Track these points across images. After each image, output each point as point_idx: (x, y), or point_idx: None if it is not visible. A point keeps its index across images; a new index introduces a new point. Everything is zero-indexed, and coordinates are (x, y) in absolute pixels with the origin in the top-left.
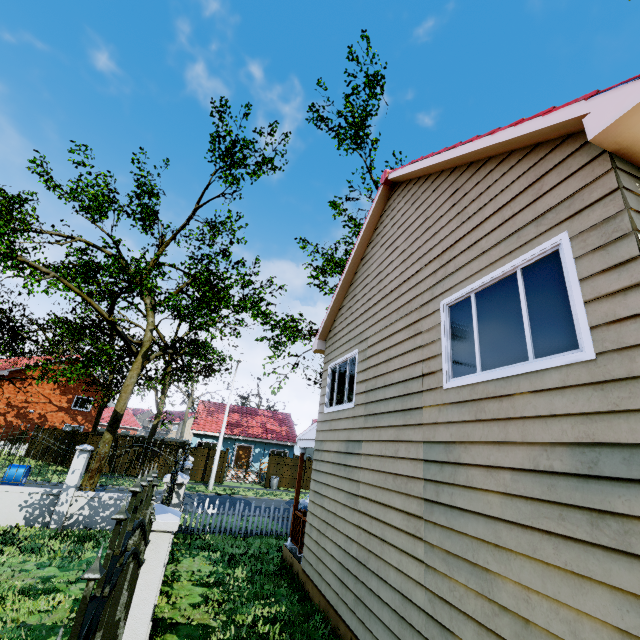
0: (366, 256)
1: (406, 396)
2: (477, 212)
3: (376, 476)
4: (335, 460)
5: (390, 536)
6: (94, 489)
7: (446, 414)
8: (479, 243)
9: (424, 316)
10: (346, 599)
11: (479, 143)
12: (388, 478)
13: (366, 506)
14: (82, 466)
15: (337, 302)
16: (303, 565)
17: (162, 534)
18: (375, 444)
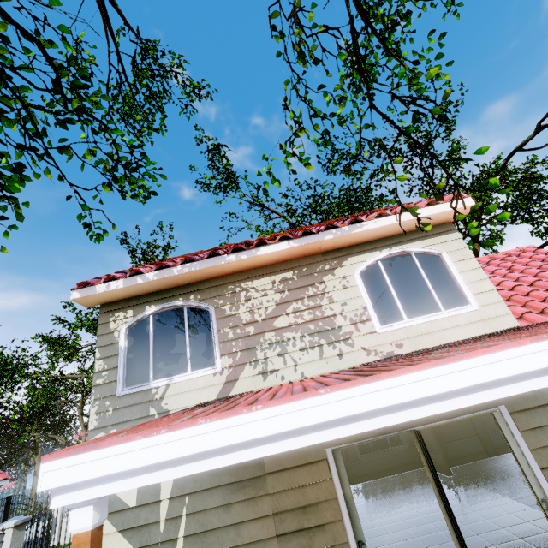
0: None
1: None
2: None
3: None
4: None
5: None
6: None
7: None
8: None
9: None
10: None
11: None
12: None
13: None
14: None
15: None
16: None
17: (10, 529)
18: None
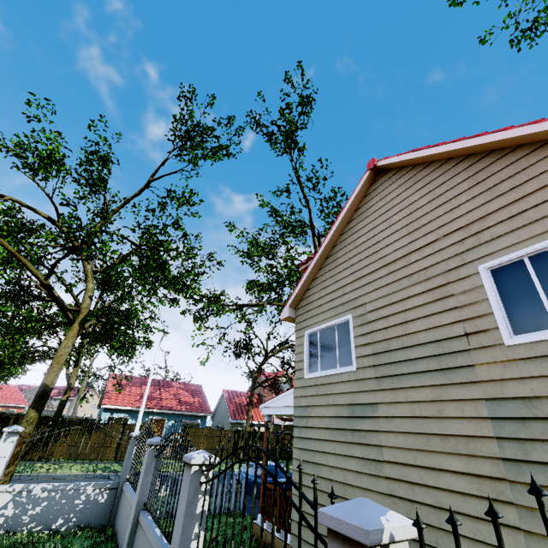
0: (347, 231)
1: (443, 355)
2: (513, 189)
3: (410, 438)
4: (333, 425)
5: (451, 503)
6: (9, 480)
7: (517, 370)
8: (524, 214)
9: (455, 280)
10: None
11: (516, 131)
12: (432, 440)
13: (399, 472)
14: (9, 452)
15: (312, 273)
16: (294, 545)
17: (400, 545)
18: (401, 405)
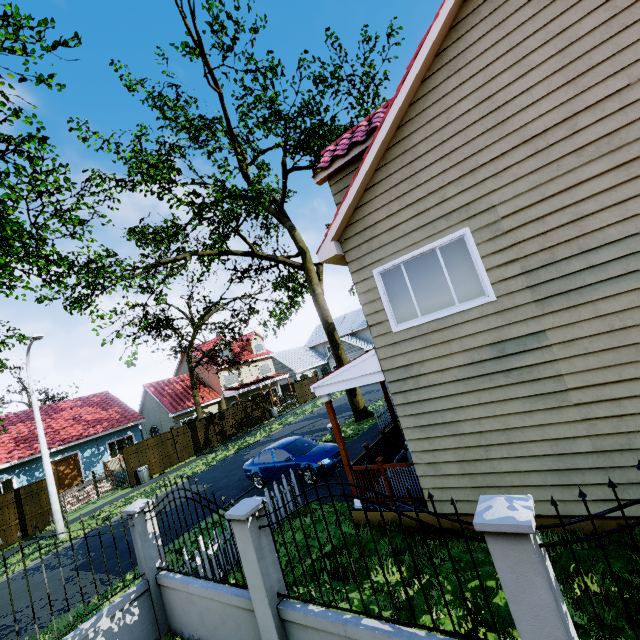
0: (426, 96)
1: None
2: None
3: (609, 355)
4: (470, 374)
5: None
6: None
7: None
8: None
9: None
10: (590, 496)
11: None
12: None
13: (596, 393)
14: None
15: (367, 177)
16: (437, 509)
17: None
18: (588, 323)
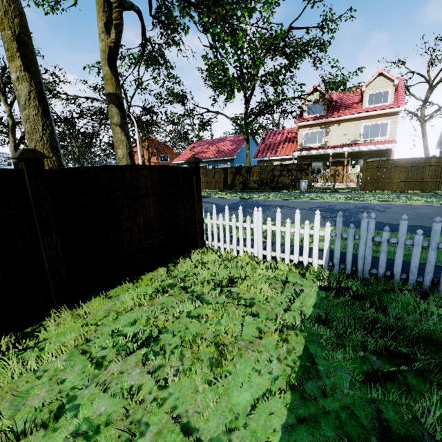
0: None
1: None
2: None
3: None
4: None
5: None
6: None
7: None
8: None
9: None
10: None
11: None
12: None
13: None
14: None
15: None
16: None
17: None
18: None
